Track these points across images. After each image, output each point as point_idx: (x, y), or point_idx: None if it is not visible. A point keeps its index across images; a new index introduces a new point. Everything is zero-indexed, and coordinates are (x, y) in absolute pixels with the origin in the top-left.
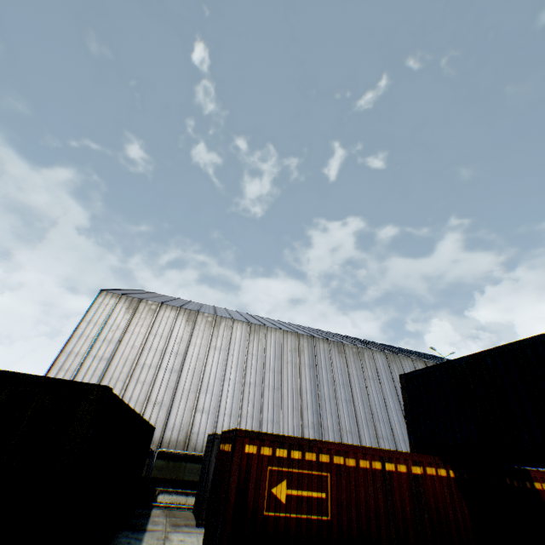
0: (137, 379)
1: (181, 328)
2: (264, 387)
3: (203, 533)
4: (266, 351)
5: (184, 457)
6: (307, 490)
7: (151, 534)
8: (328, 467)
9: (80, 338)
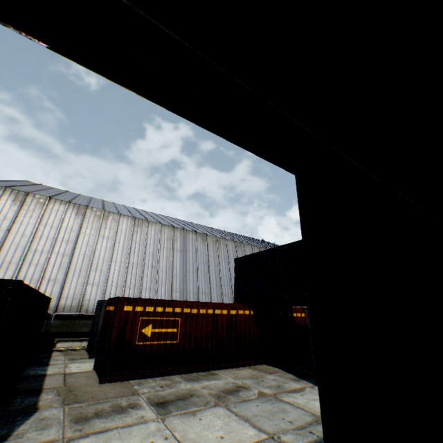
0: (31, 262)
1: (72, 220)
2: (144, 265)
3: (95, 360)
4: (148, 239)
5: (78, 317)
6: (165, 329)
7: (54, 366)
8: (180, 315)
9: None
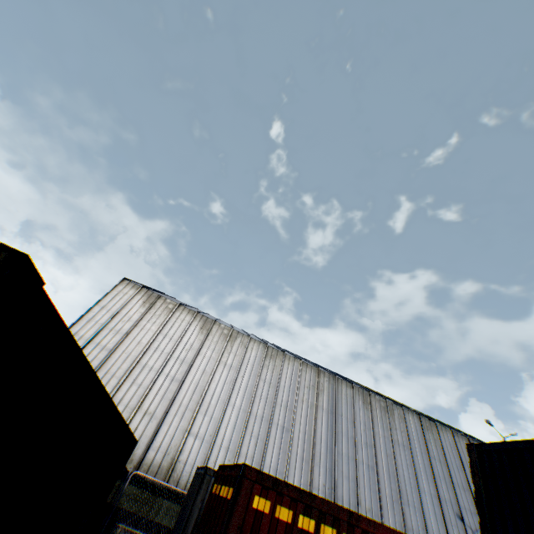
0: (134, 379)
1: (194, 334)
2: (272, 423)
3: None
4: (281, 381)
5: (162, 490)
6: None
7: None
8: None
9: (89, 321)
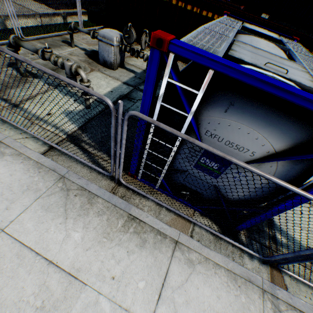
0: None
1: None
2: None
3: None
4: None
5: None
6: None
7: None
8: None
9: None
